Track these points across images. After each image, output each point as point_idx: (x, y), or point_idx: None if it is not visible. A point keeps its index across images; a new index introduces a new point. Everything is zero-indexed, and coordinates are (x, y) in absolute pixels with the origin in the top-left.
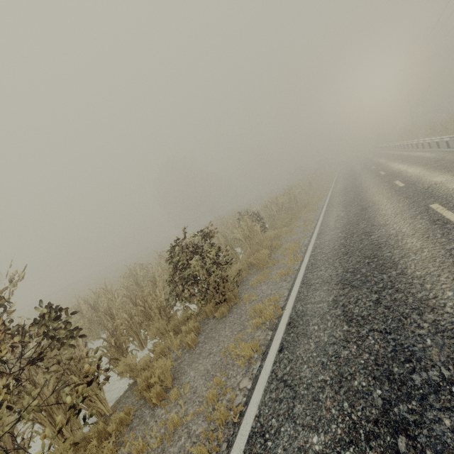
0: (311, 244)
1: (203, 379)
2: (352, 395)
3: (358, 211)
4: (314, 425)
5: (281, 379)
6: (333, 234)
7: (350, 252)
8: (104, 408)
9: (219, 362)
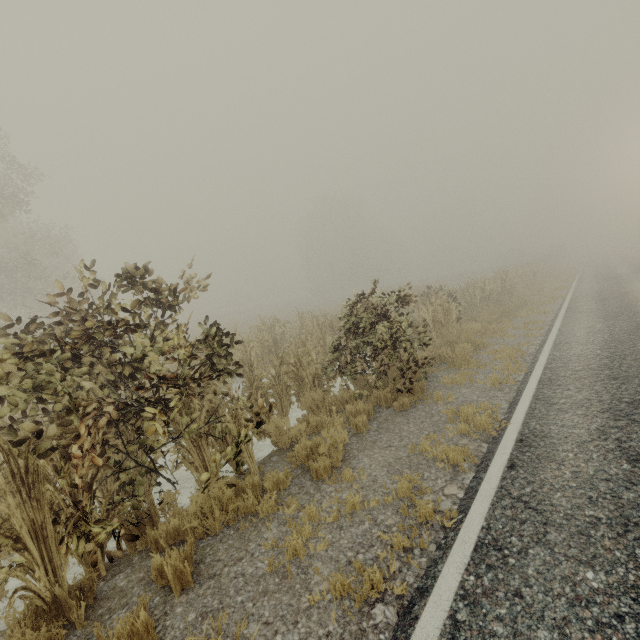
0: (543, 354)
1: (385, 470)
2: None
3: (631, 328)
4: (586, 560)
5: (519, 498)
6: (585, 349)
7: (621, 377)
8: (251, 463)
9: (406, 458)
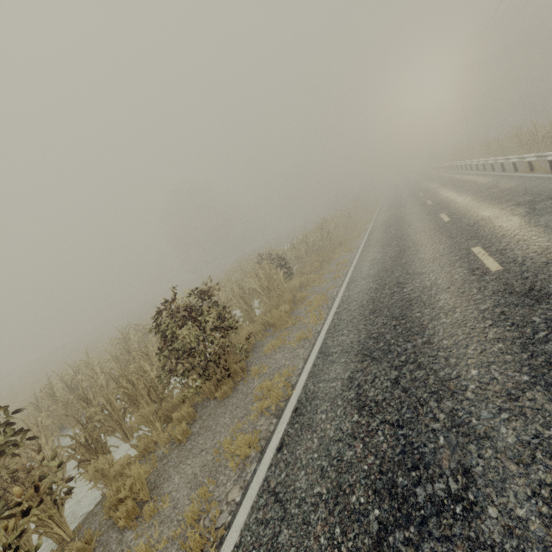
0: (338, 297)
1: (188, 487)
2: (347, 516)
3: (396, 254)
4: None
5: (273, 491)
6: (364, 284)
7: (377, 310)
8: (63, 532)
9: (210, 462)
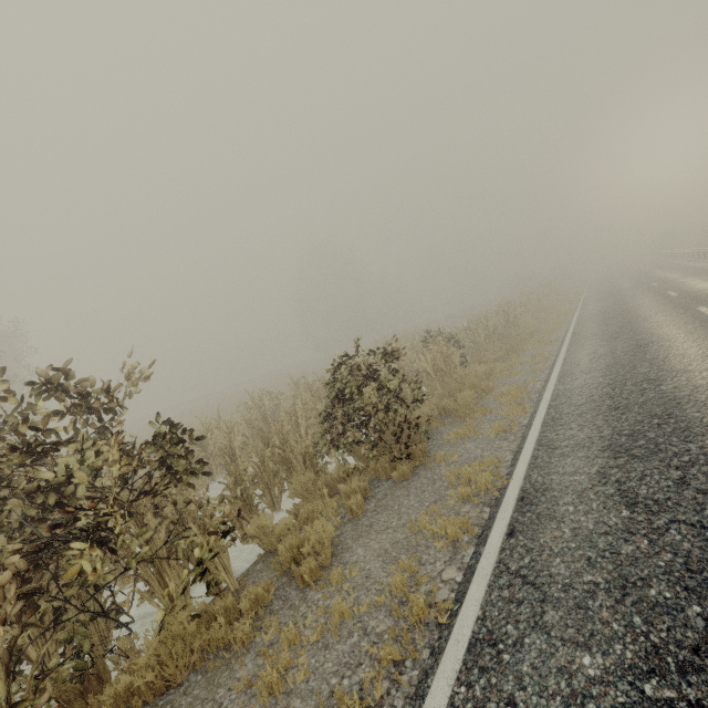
0: (548, 390)
1: (380, 560)
2: (648, 608)
3: (632, 348)
4: (583, 641)
5: (517, 573)
6: (588, 378)
7: (622, 406)
8: (228, 579)
9: (404, 540)
